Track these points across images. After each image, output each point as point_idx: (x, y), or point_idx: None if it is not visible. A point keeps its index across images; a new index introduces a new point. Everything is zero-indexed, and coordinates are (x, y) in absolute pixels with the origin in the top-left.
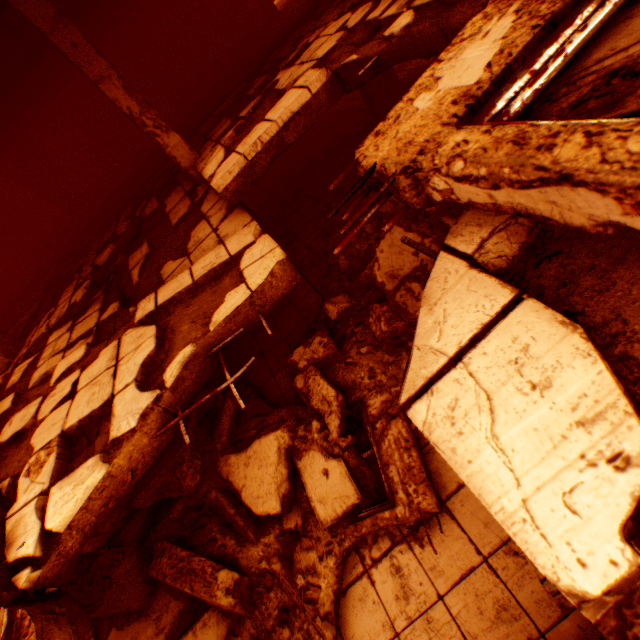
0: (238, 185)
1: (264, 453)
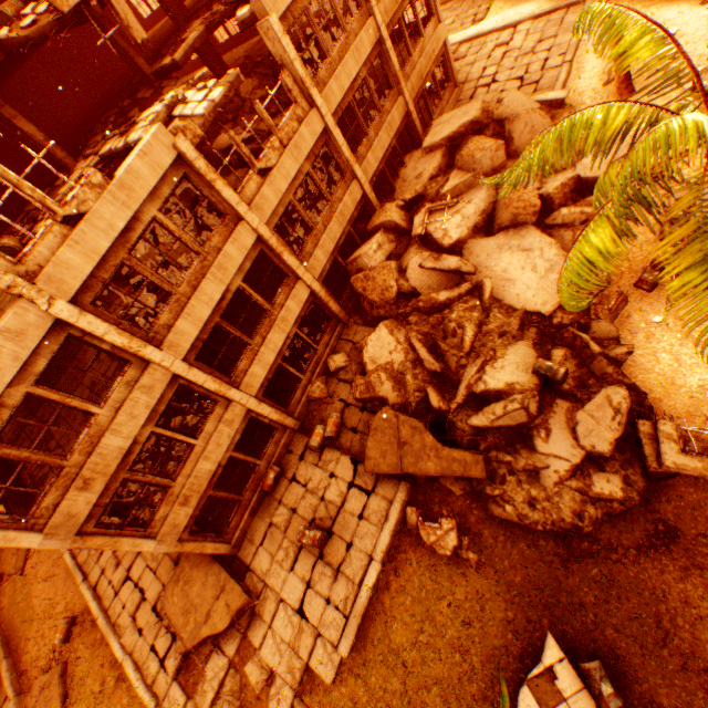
0: (184, 60)
1: (222, 139)
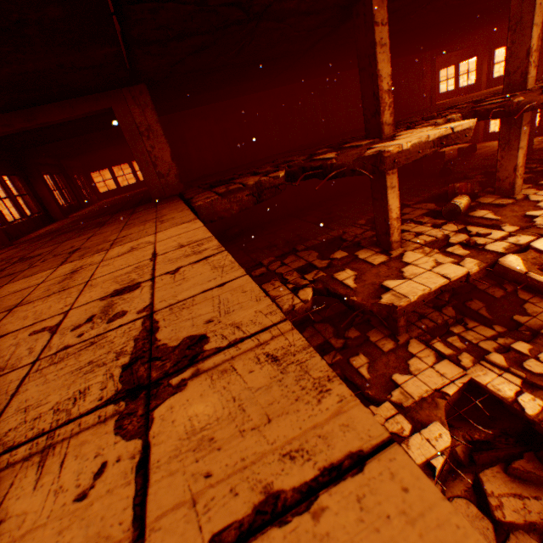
0: None
1: None
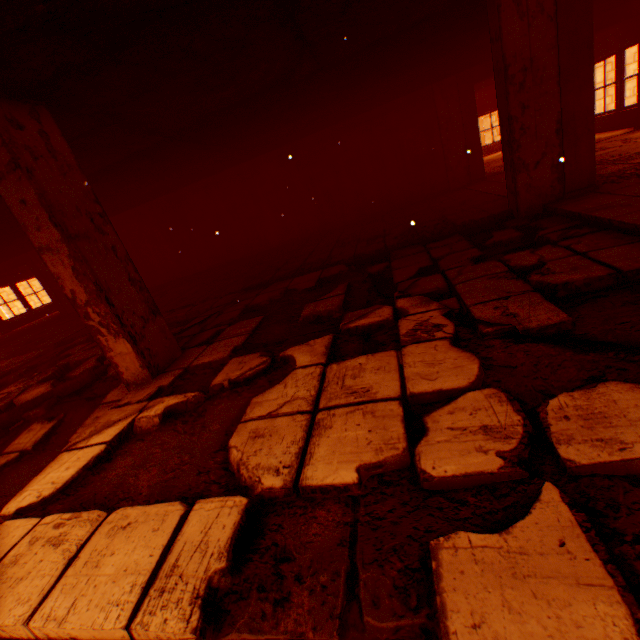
0: None
1: None
